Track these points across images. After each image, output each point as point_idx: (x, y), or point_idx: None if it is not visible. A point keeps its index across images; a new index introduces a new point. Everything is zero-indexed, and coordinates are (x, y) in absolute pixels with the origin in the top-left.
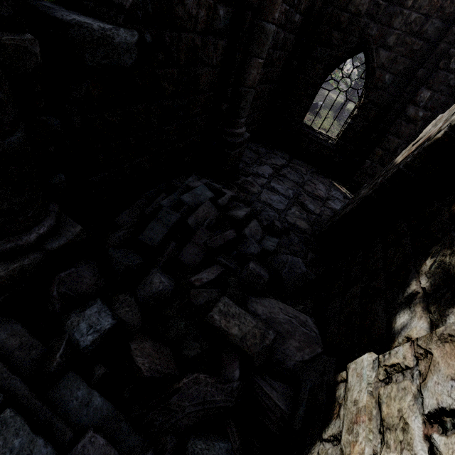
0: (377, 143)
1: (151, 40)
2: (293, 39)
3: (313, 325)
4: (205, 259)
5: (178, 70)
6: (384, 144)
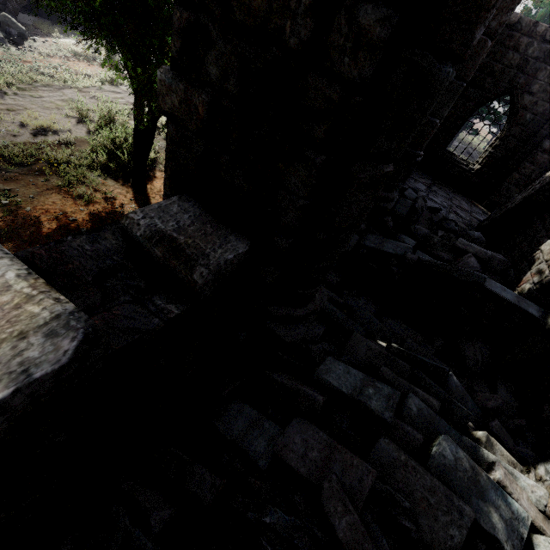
0: (515, 169)
1: None
2: None
3: (503, 257)
4: (428, 228)
5: None
6: (521, 170)
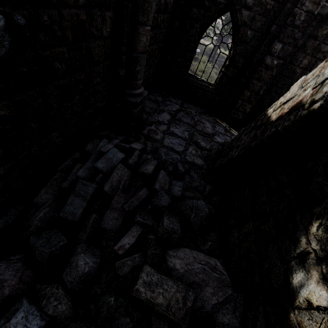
0: (245, 87)
1: (24, 21)
2: (172, 2)
3: (222, 268)
4: (125, 219)
5: (68, 48)
6: (250, 87)
